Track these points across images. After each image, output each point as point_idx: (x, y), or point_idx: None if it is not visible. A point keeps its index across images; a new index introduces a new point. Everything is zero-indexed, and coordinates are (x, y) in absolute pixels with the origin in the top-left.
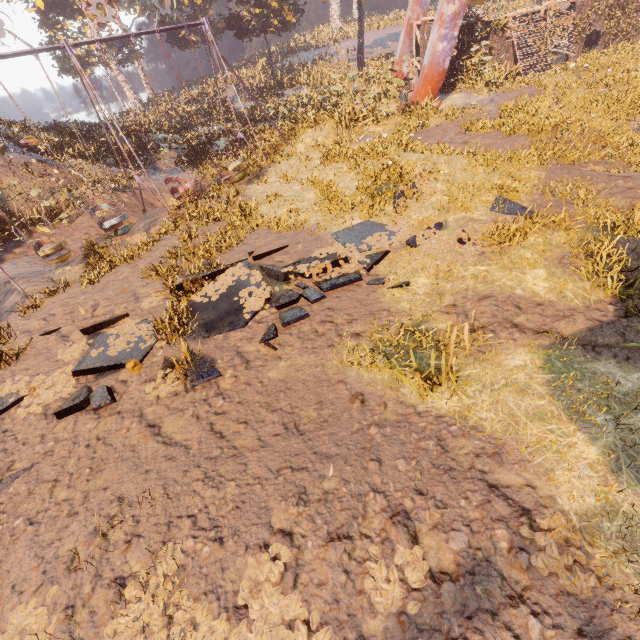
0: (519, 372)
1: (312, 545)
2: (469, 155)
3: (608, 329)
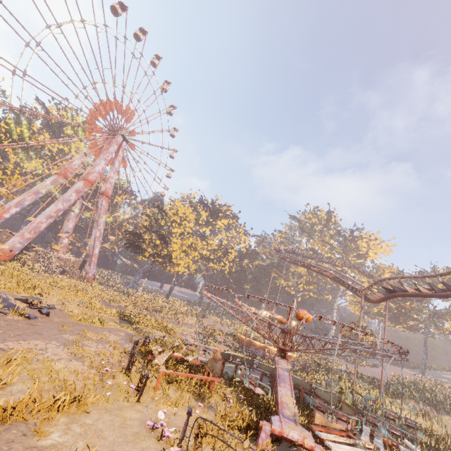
0: (113, 324)
1: (107, 332)
2: (60, 288)
3: (121, 321)
